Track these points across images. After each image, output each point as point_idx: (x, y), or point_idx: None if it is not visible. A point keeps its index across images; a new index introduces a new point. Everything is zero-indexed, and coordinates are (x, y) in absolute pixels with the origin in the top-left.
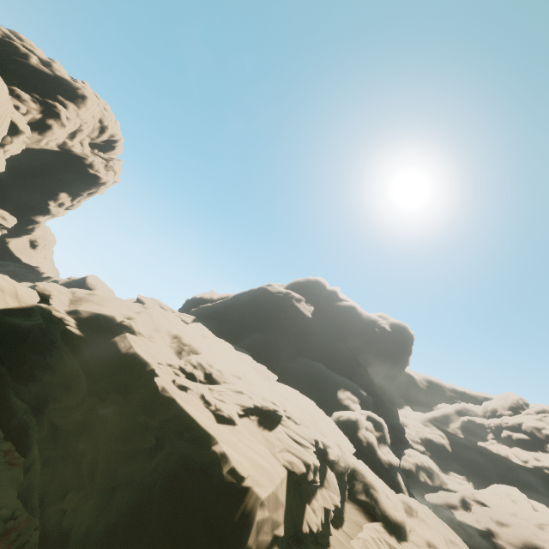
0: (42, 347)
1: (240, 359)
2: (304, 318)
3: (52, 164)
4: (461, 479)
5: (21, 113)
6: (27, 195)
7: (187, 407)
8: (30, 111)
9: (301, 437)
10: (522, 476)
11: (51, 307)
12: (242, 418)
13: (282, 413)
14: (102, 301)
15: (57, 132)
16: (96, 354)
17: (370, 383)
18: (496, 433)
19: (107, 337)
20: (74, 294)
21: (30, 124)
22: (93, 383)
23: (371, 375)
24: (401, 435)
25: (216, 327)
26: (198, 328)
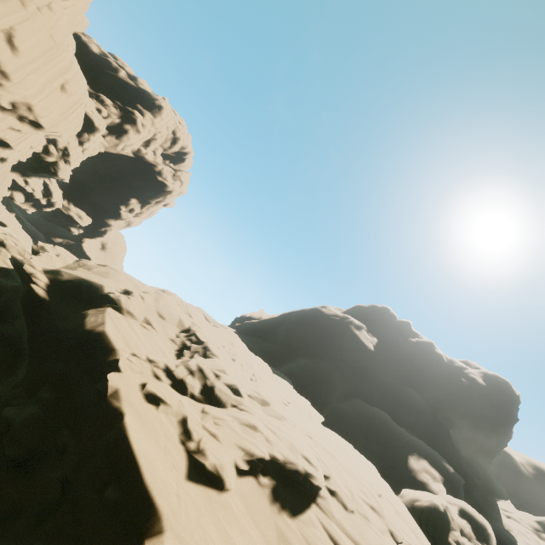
0: (8, 313)
1: (275, 384)
2: (363, 350)
3: (127, 170)
4: None
5: (102, 117)
6: (103, 198)
7: (136, 433)
8: (110, 116)
9: (354, 543)
10: None
11: (27, 261)
12: (243, 476)
13: (320, 483)
14: (104, 272)
15: (132, 137)
16: (54, 327)
17: (454, 453)
18: None
19: (80, 308)
20: (77, 262)
21: (109, 128)
22: (32, 366)
23: (455, 442)
24: None
25: (257, 345)
26: (225, 333)
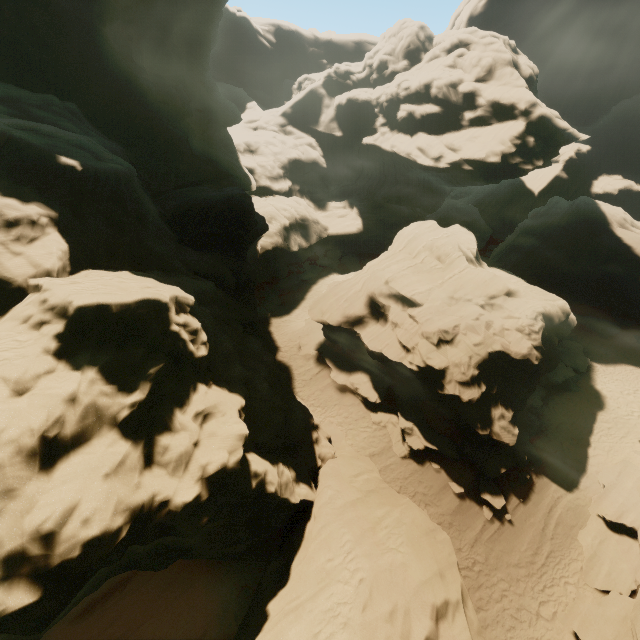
0: None
1: None
2: None
3: None
4: (342, 209)
5: None
6: None
7: None
8: None
9: None
10: (419, 175)
11: None
12: None
13: None
14: None
15: None
16: None
17: (131, 86)
18: (388, 113)
19: None
20: None
21: None
22: None
23: (128, 55)
24: (246, 219)
25: None
26: None
